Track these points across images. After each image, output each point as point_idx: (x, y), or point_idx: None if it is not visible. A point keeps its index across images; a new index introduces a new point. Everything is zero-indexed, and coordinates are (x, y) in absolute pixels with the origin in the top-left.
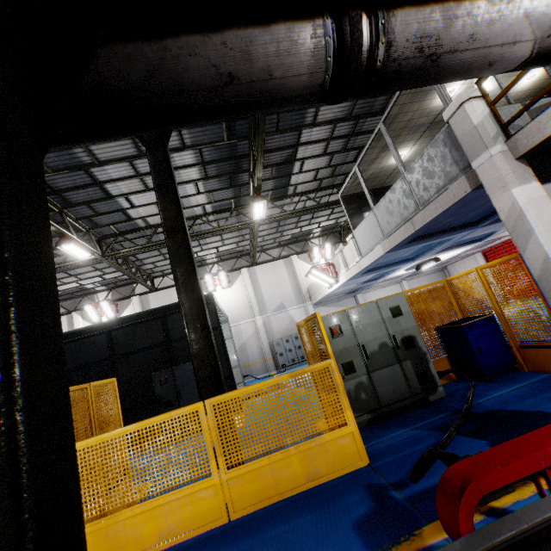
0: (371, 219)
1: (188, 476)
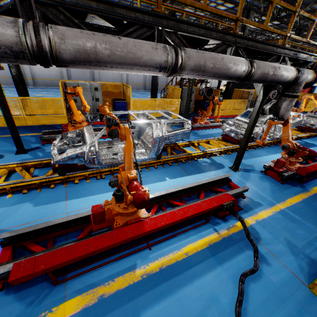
0: None
1: (311, 107)
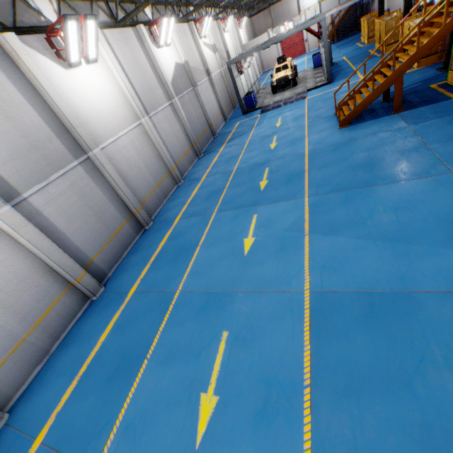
0: None
1: None
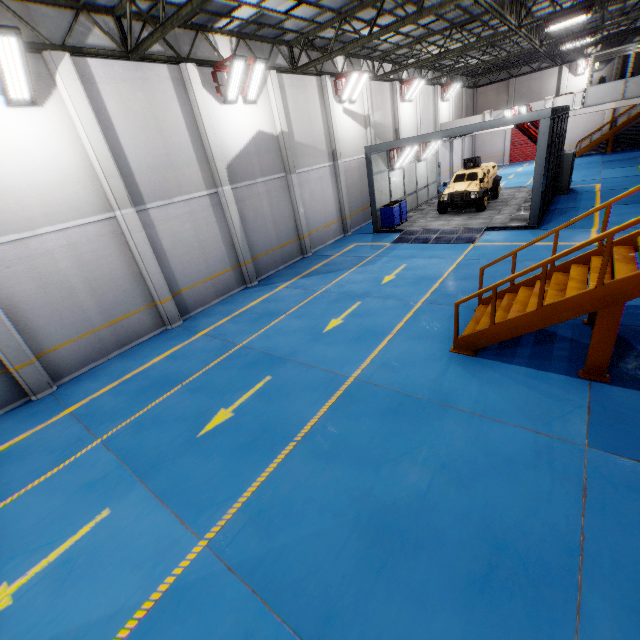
0: (618, 85)
1: None
